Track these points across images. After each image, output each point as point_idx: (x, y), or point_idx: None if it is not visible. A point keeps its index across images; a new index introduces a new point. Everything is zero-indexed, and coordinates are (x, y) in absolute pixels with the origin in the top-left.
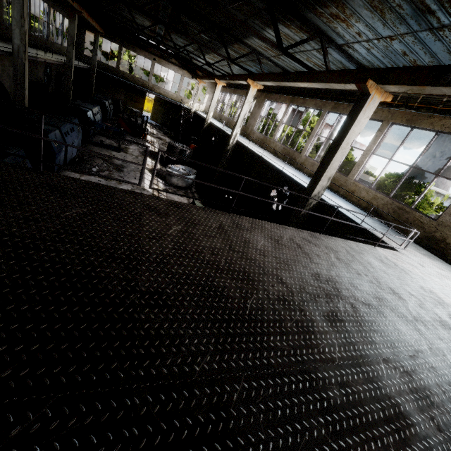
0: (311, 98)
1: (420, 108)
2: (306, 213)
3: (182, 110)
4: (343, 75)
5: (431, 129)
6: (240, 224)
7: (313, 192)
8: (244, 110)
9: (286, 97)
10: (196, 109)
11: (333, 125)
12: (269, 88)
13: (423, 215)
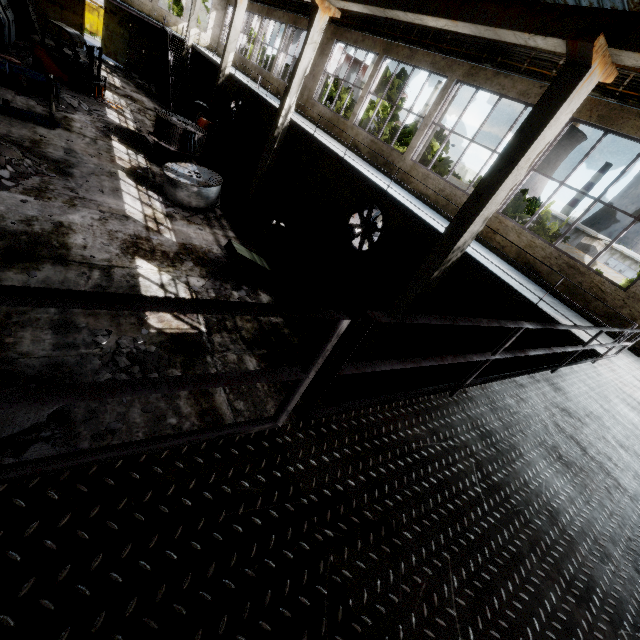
0: (425, 49)
1: (627, 97)
2: (439, 275)
3: (169, 40)
4: (532, 15)
5: (639, 138)
6: (490, 430)
7: (458, 242)
8: (304, 59)
9: (376, 40)
10: (195, 41)
11: (465, 108)
12: (342, 16)
13: (606, 280)
